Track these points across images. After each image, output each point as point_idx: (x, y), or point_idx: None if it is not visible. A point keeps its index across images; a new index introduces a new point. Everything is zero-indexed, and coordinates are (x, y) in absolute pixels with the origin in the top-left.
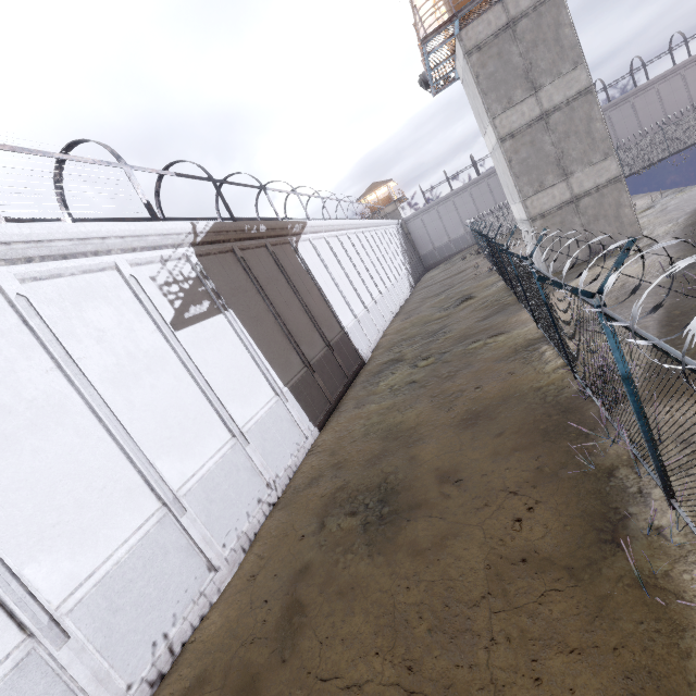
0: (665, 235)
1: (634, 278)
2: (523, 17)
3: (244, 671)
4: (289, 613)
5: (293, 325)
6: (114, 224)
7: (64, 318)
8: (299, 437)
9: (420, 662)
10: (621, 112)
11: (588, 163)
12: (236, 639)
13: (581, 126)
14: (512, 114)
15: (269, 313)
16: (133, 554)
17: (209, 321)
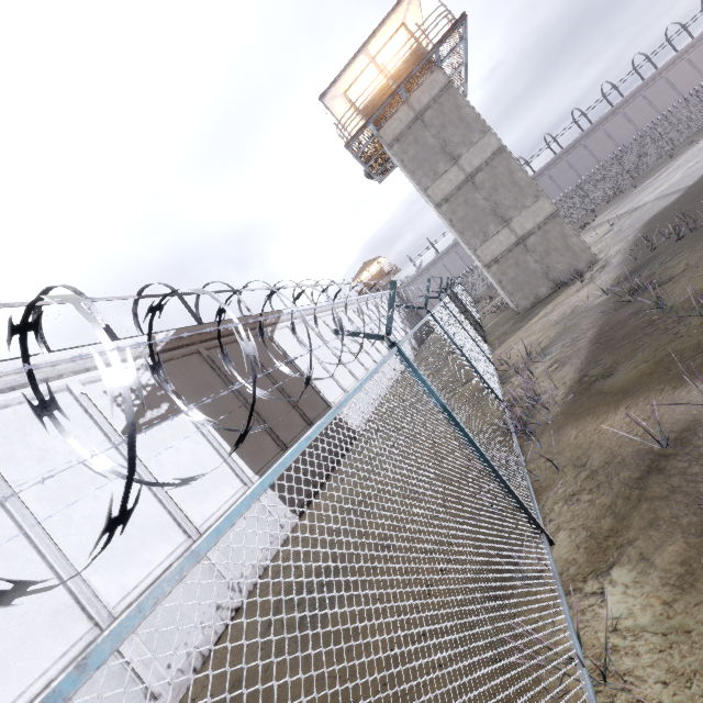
0: (616, 254)
1: (583, 302)
2: (427, 109)
3: None
4: None
5: (267, 411)
6: (66, 351)
7: (6, 444)
8: (273, 527)
9: None
10: (576, 155)
11: (523, 207)
12: None
13: (505, 179)
14: (441, 183)
15: (238, 404)
16: None
17: (167, 422)
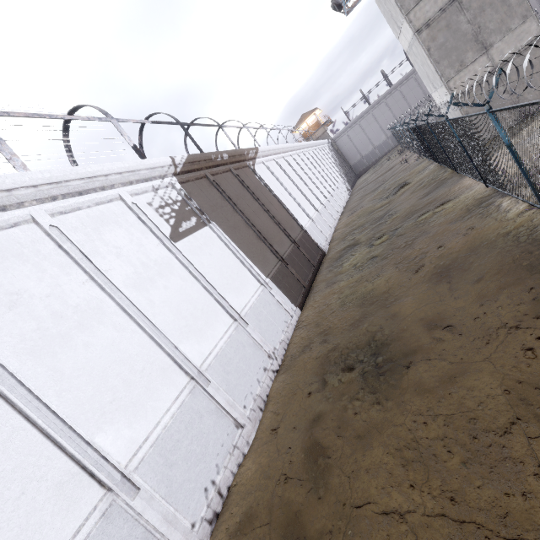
0: None
1: None
2: None
3: (285, 508)
4: (314, 456)
5: (263, 230)
6: (112, 164)
7: (89, 240)
8: (286, 316)
9: (461, 492)
10: None
11: (507, 31)
12: (272, 482)
13: None
14: (425, 5)
15: (243, 222)
16: (175, 419)
17: (198, 232)
